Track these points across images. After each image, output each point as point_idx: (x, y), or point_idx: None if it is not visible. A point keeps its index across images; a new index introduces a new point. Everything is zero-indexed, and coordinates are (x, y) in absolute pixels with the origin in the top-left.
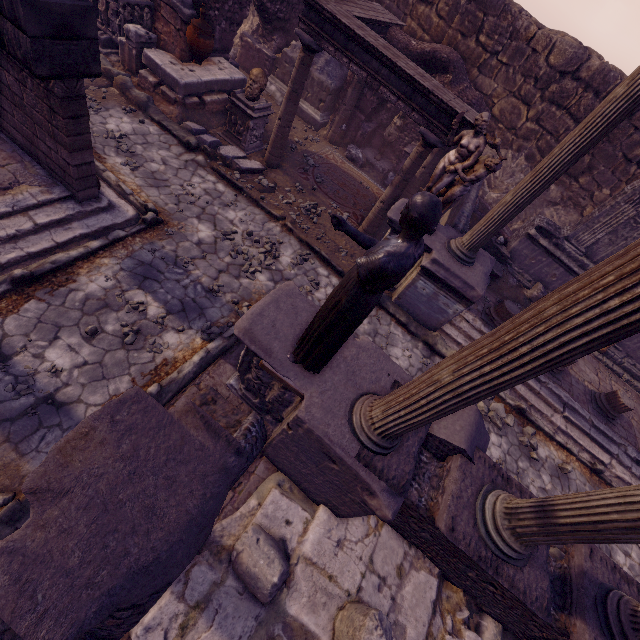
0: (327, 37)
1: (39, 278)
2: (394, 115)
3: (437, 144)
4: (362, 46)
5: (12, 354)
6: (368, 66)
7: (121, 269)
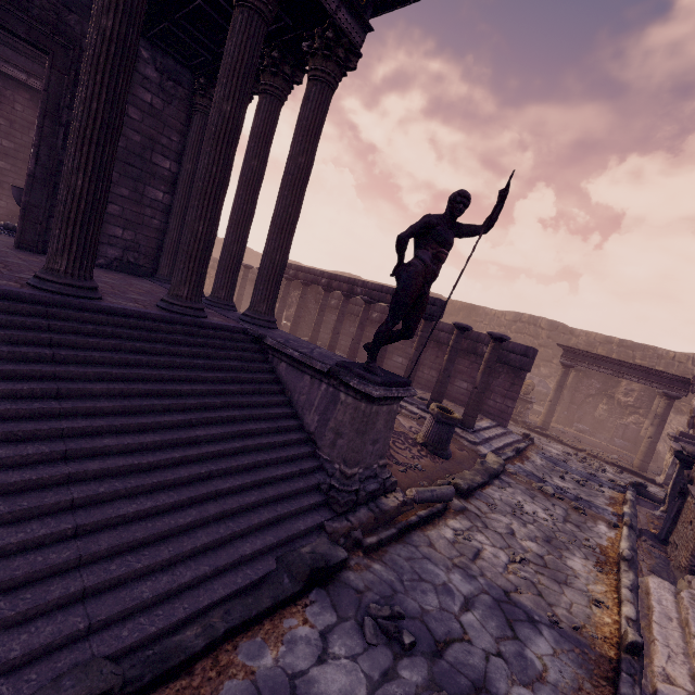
0: (581, 360)
1: (518, 453)
2: (594, 405)
3: (679, 396)
4: (605, 361)
5: (541, 478)
6: (612, 368)
7: (540, 457)
